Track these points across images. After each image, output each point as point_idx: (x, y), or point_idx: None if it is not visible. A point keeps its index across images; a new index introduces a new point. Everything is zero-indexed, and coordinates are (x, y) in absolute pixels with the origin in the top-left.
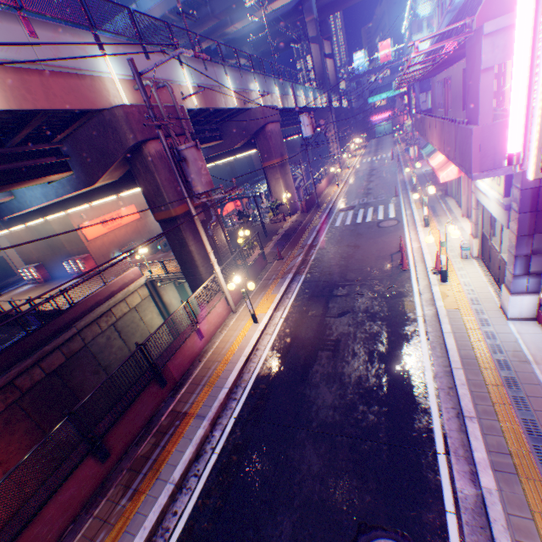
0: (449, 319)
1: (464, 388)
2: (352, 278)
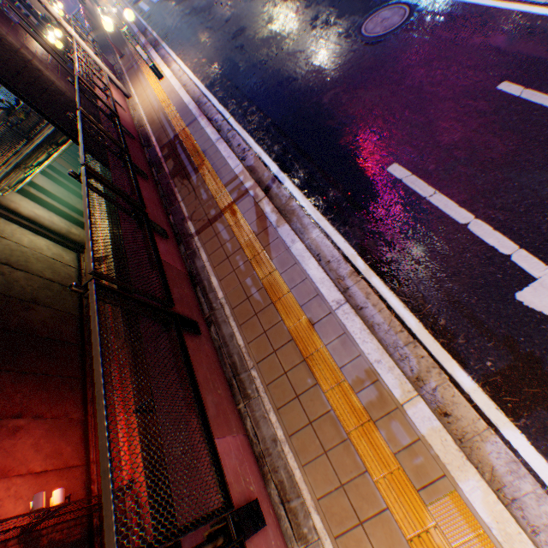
0: None
1: None
2: (210, 7)
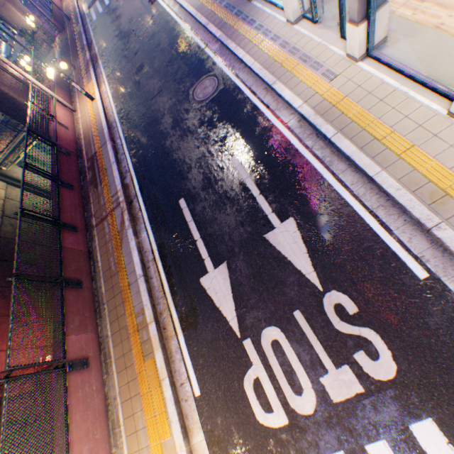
0: (185, 1)
1: (202, 19)
2: (129, 34)
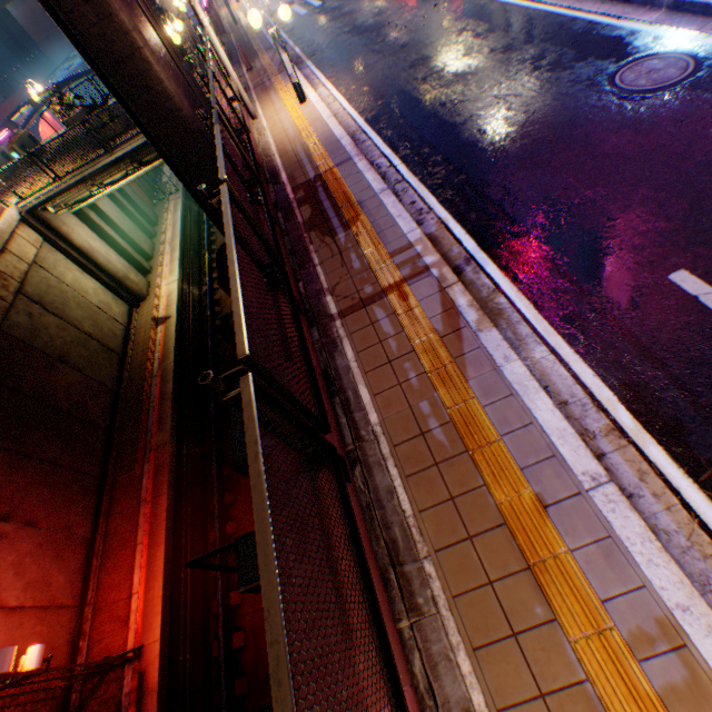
0: None
1: None
2: (379, 28)
